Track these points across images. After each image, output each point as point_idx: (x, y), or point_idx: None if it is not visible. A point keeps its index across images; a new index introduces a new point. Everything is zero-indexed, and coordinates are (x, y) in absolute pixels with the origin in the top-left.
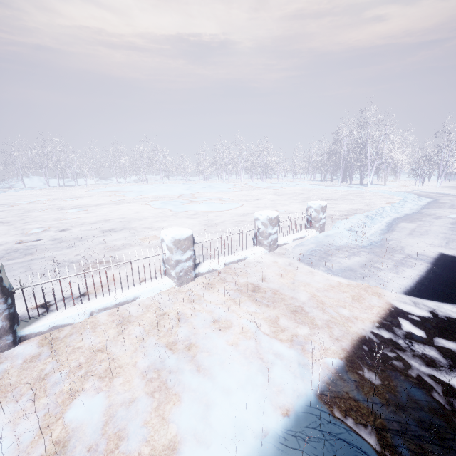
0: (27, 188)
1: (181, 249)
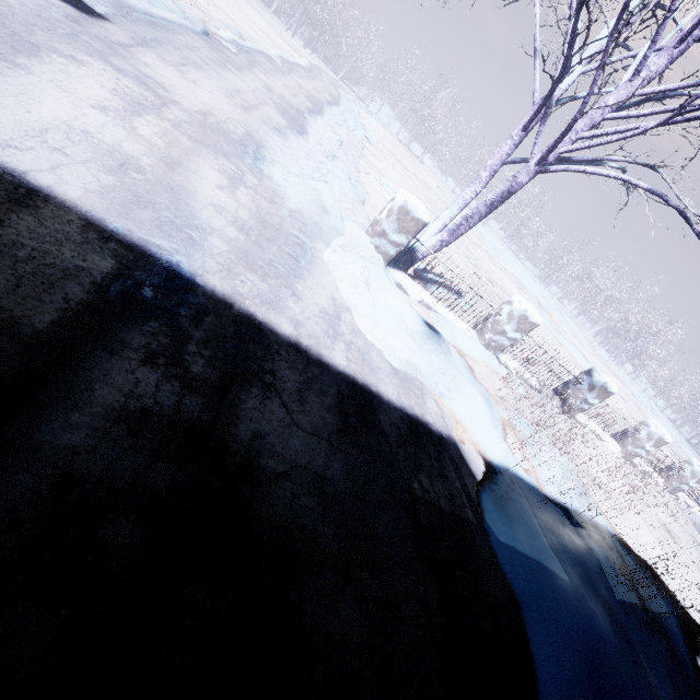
0: (382, 122)
1: (654, 444)
